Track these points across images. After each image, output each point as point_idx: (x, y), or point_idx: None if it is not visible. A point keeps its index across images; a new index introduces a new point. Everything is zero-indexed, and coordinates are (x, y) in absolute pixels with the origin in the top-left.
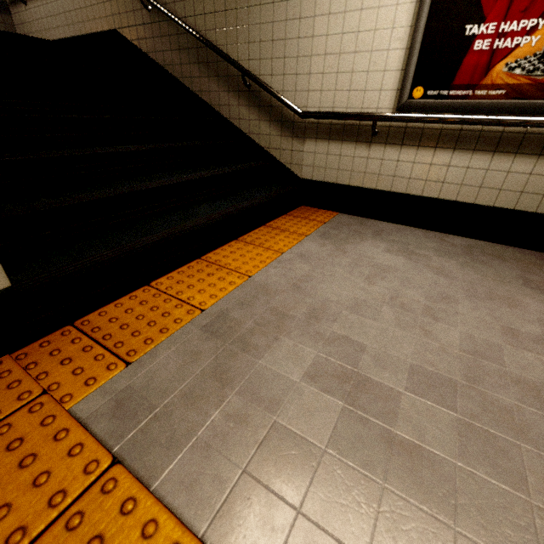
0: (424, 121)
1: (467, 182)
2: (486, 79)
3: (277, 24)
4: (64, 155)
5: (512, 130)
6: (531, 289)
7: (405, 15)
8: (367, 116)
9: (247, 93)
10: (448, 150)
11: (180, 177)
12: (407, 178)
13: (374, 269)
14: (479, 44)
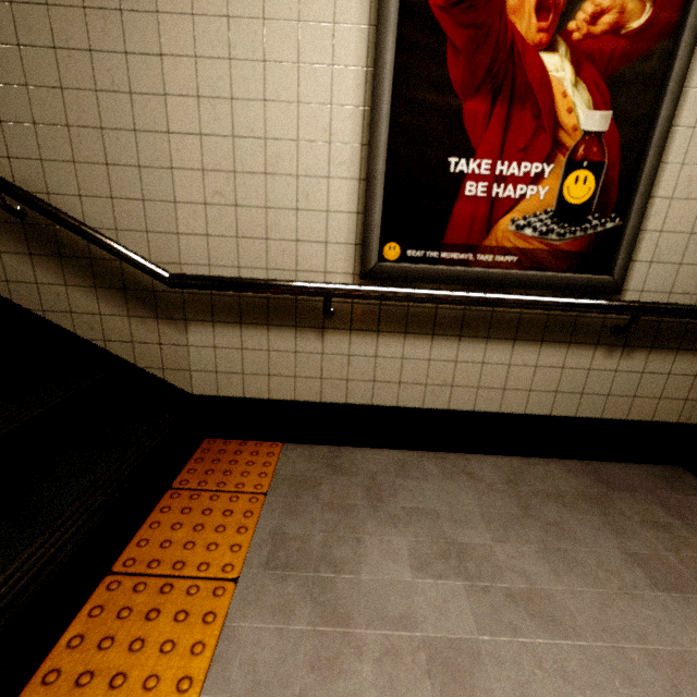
0: (415, 299)
1: (486, 383)
2: (489, 239)
3: (74, 93)
4: None
5: (532, 310)
6: (669, 593)
7: (348, 125)
8: (313, 288)
9: (20, 228)
10: (451, 338)
11: None
12: (396, 382)
13: (440, 690)
14: (472, 188)
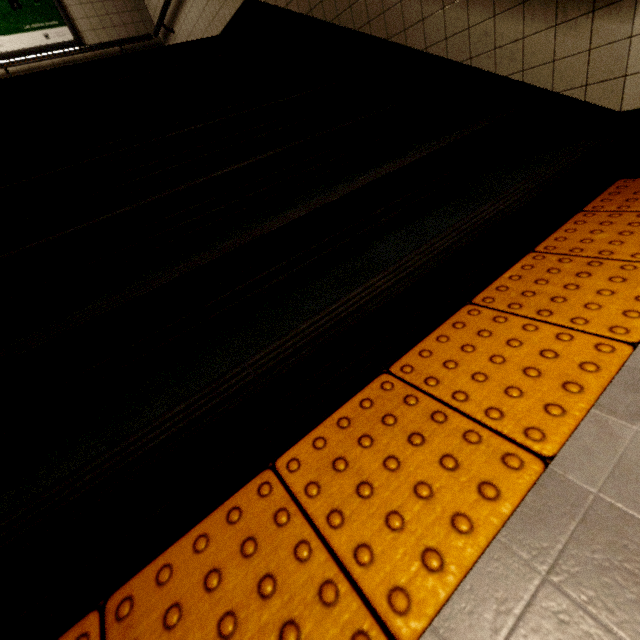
0: None
1: None
2: None
3: None
4: (138, 206)
5: None
6: None
7: None
8: None
9: None
10: None
11: (337, 189)
12: None
13: None
14: None
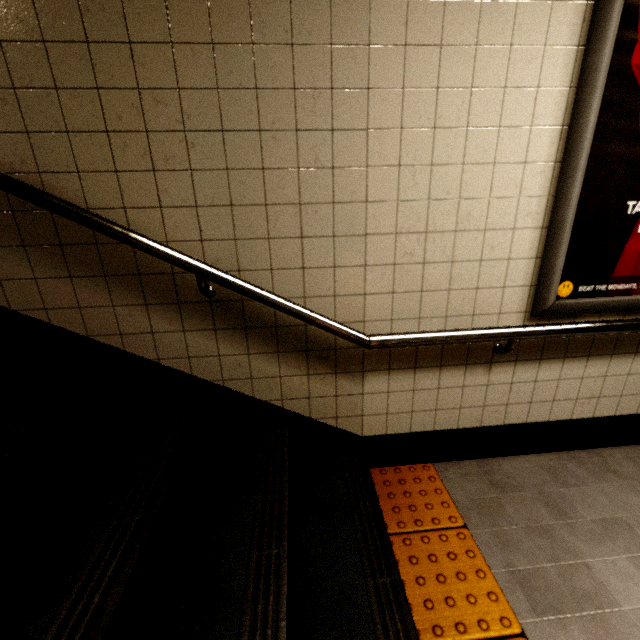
0: (596, 333)
1: (628, 390)
2: None
3: (275, 173)
4: None
5: None
6: None
7: (538, 179)
8: (506, 334)
9: (207, 306)
10: (604, 356)
11: None
12: (550, 400)
13: None
14: None
